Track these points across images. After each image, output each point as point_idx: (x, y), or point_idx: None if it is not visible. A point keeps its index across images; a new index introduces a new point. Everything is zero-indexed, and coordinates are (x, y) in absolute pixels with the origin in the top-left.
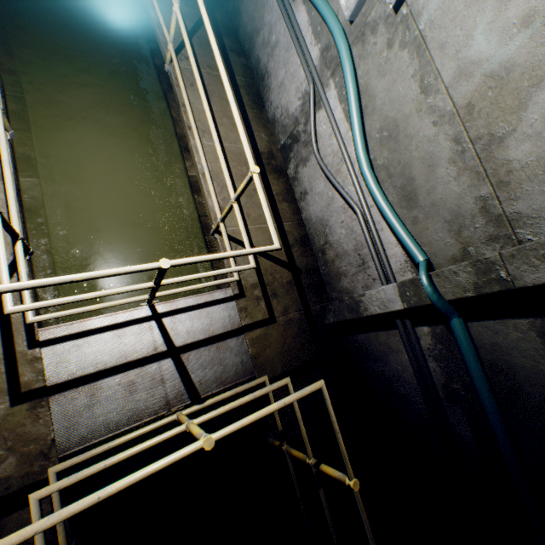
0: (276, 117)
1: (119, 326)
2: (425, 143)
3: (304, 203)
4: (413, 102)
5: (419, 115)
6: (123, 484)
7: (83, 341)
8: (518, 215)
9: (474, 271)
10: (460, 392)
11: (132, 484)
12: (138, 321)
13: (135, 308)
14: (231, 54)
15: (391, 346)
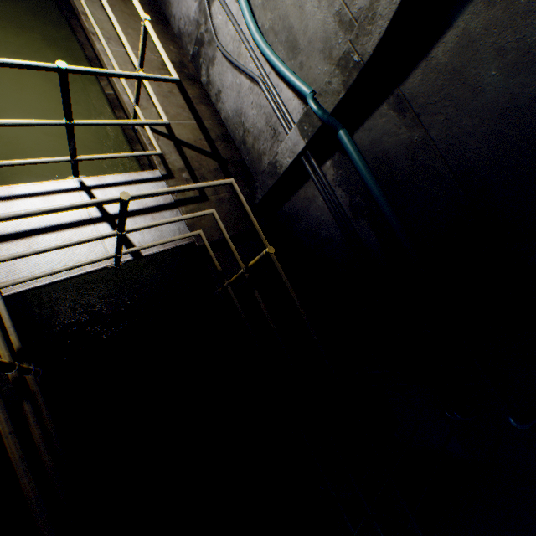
0: (181, 29)
1: (48, 194)
2: None
3: (220, 104)
4: None
5: None
6: (45, 208)
7: (11, 204)
8: (360, 12)
9: (340, 71)
10: (360, 203)
11: (54, 210)
12: (67, 191)
13: (62, 180)
14: None
15: (309, 197)
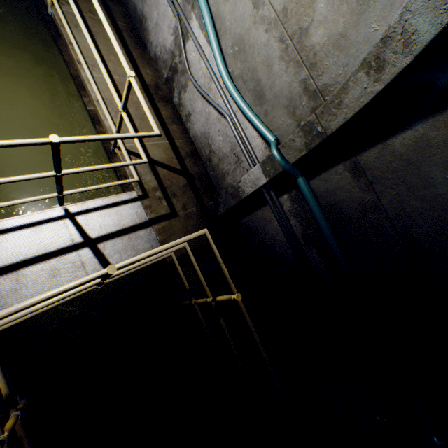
0: (157, 55)
1: (35, 224)
2: (263, 49)
3: (190, 124)
4: (250, 17)
5: (255, 27)
6: (37, 299)
7: (1, 238)
8: (325, 87)
9: (304, 134)
10: (312, 235)
11: (46, 299)
12: (53, 220)
13: (49, 210)
14: (110, 3)
15: (266, 218)
